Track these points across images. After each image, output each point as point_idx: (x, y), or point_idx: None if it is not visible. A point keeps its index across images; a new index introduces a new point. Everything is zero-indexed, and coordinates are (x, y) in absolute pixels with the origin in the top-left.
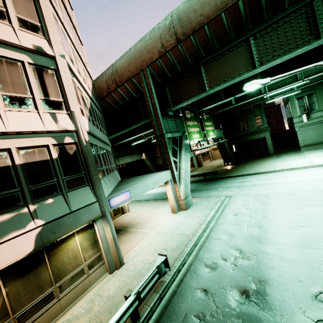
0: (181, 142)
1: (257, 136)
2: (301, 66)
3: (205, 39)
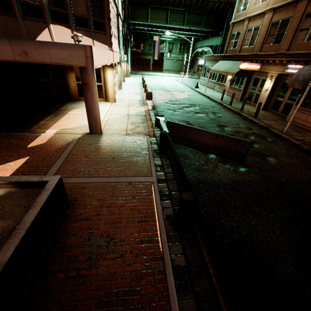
0: (129, 43)
1: (147, 57)
2: (176, 29)
3: None
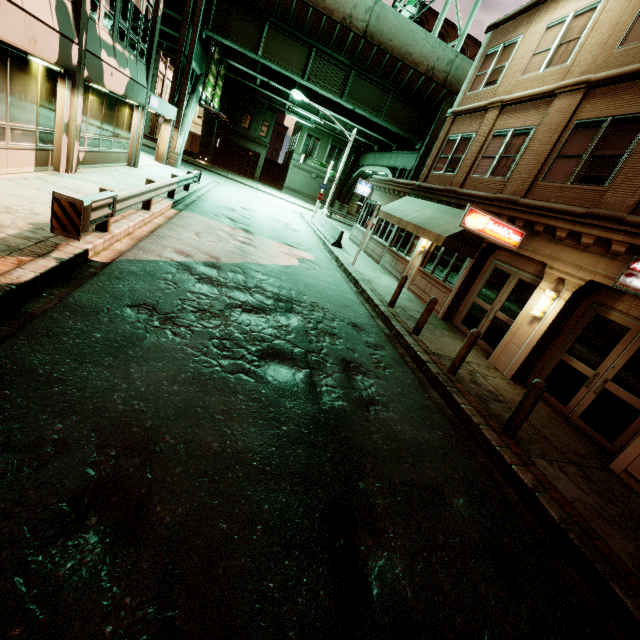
0: (197, 85)
1: (253, 147)
2: (326, 105)
3: (288, 8)
